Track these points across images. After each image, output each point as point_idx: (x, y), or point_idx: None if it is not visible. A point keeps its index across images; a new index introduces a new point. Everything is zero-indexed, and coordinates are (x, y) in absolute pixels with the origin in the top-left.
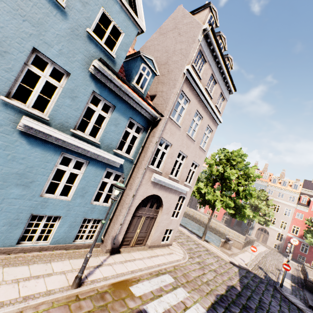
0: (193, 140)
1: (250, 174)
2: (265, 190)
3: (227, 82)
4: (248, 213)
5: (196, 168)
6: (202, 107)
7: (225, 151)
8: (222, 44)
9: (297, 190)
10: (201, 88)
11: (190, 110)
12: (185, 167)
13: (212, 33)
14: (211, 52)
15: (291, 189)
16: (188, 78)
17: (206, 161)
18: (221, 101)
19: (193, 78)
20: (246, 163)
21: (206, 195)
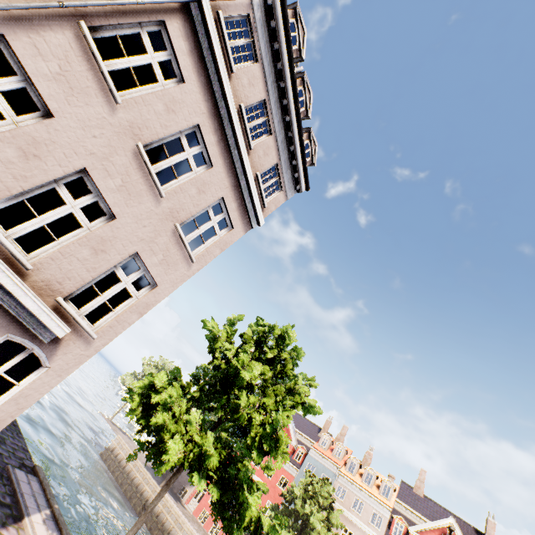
0: (157, 186)
1: (296, 394)
2: (332, 483)
3: (295, 157)
4: (253, 510)
5: (142, 290)
6: (217, 139)
7: (261, 324)
8: (303, 98)
9: (388, 501)
10: (224, 80)
11: (174, 100)
12: (89, 248)
13: (281, 13)
14: (273, 58)
15: (378, 495)
16: (193, 18)
17: (207, 323)
18: (274, 186)
19: (208, 30)
20: (299, 374)
21: (157, 410)
